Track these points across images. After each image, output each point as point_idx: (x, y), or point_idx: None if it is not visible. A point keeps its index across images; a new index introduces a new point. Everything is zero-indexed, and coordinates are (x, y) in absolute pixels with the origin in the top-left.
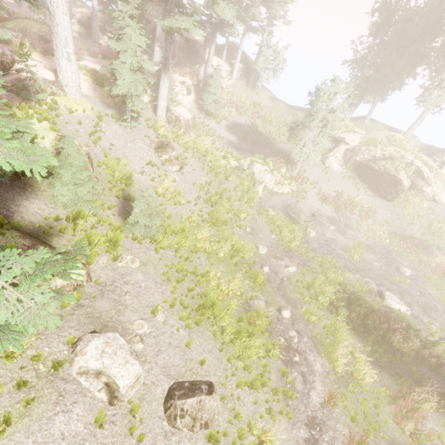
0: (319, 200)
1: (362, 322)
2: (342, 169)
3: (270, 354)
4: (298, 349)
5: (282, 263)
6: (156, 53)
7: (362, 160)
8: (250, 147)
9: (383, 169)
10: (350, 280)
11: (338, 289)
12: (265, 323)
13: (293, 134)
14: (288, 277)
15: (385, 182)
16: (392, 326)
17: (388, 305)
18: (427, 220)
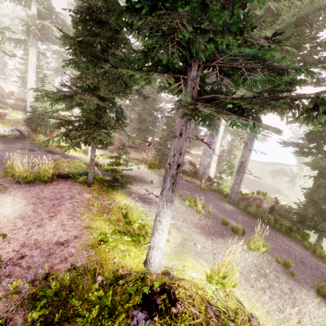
0: None
1: None
2: None
3: None
4: None
5: None
6: None
7: None
8: (252, 188)
9: None
10: None
11: None
12: None
13: (272, 178)
14: None
15: None
16: None
17: None
18: None
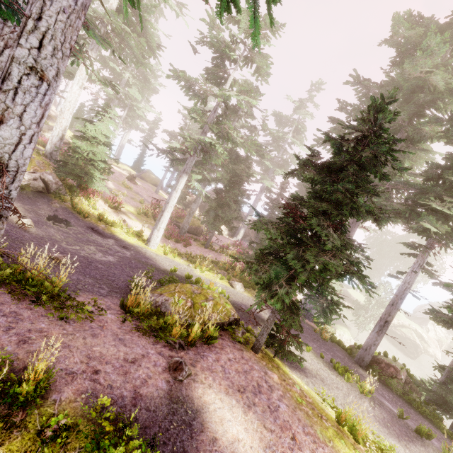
0: None
1: None
2: None
3: None
4: None
5: None
6: (240, 234)
7: None
8: None
9: (404, 334)
10: None
11: None
12: None
13: None
14: None
15: (407, 344)
16: None
17: None
18: None
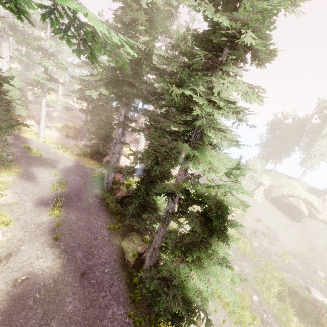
0: (254, 220)
1: (301, 308)
2: (264, 200)
3: (255, 322)
4: (268, 322)
5: (243, 264)
6: None
7: (275, 196)
8: None
9: (289, 202)
10: (286, 278)
11: (280, 283)
12: (247, 302)
13: None
14: (249, 274)
15: (292, 210)
16: (320, 311)
17: (314, 297)
18: (325, 237)
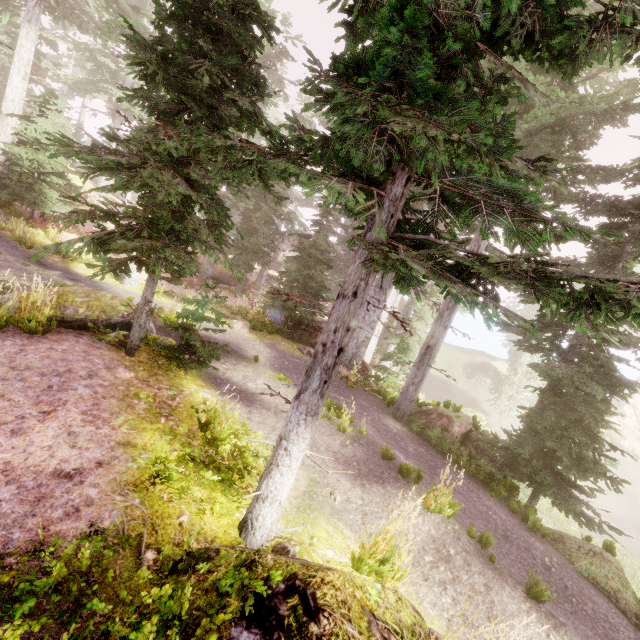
0: None
1: None
2: None
3: None
4: None
5: None
6: None
7: None
8: (432, 392)
9: None
10: None
11: None
12: None
13: (467, 377)
14: None
15: None
16: None
17: None
18: None
